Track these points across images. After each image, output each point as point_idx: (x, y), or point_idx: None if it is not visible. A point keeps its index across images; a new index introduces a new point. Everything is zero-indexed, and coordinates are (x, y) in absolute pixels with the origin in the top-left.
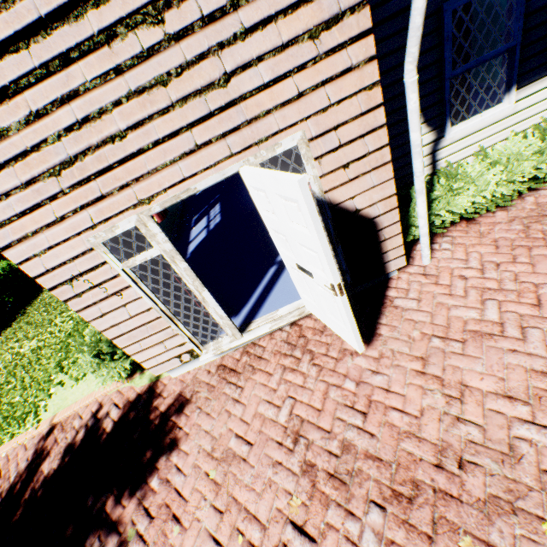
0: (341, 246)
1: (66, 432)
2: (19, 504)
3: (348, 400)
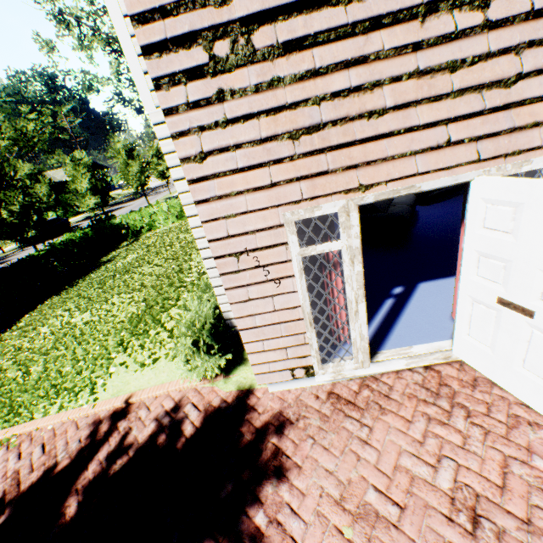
0: None
1: (129, 420)
2: (68, 493)
3: None
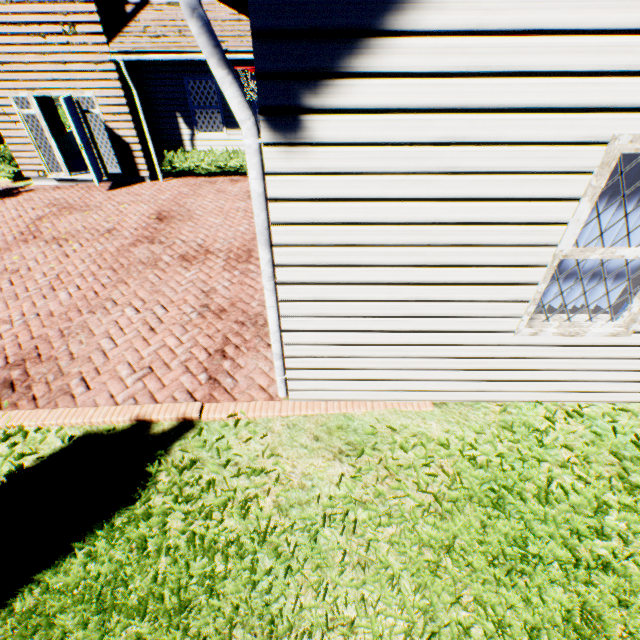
0: (116, 151)
1: None
2: None
3: (83, 197)
